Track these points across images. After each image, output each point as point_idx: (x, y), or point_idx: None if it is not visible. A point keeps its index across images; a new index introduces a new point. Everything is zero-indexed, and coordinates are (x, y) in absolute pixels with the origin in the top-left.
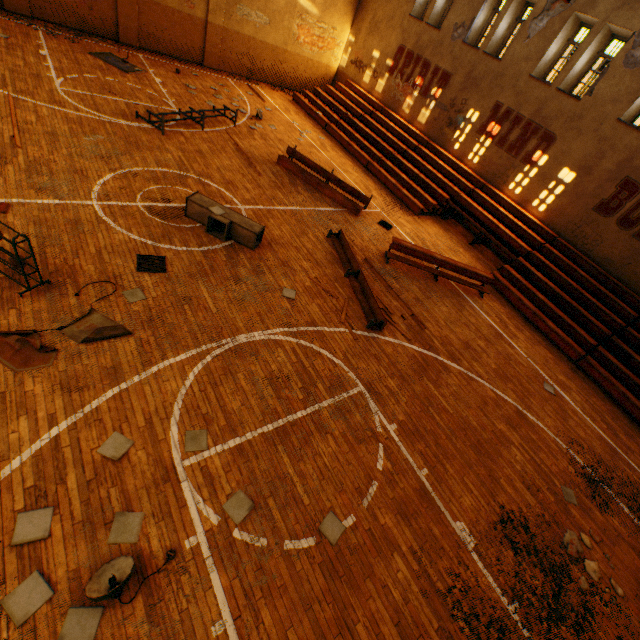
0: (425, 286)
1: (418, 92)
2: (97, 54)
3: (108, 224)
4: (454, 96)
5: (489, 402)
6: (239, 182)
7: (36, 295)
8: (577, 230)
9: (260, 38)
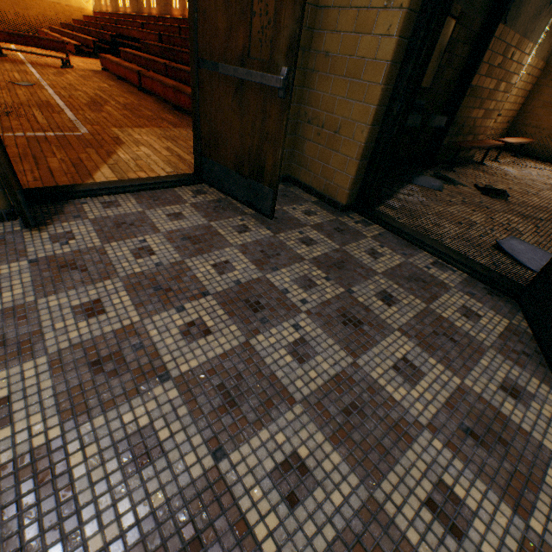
0: None
1: None
2: None
3: None
4: None
5: None
6: None
7: None
8: None
9: None
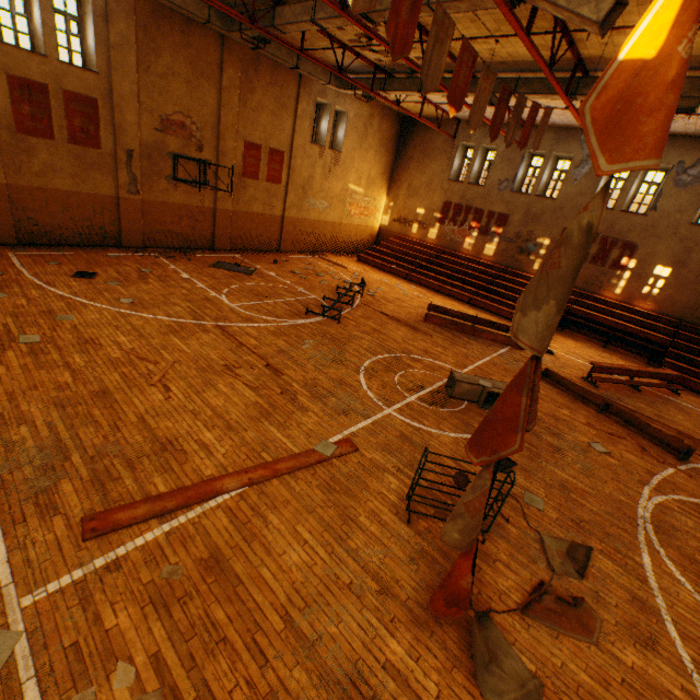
0: (641, 399)
1: (477, 232)
2: (215, 265)
3: (422, 429)
4: (517, 230)
5: None
6: (429, 348)
7: (486, 536)
8: (695, 312)
9: (322, 219)
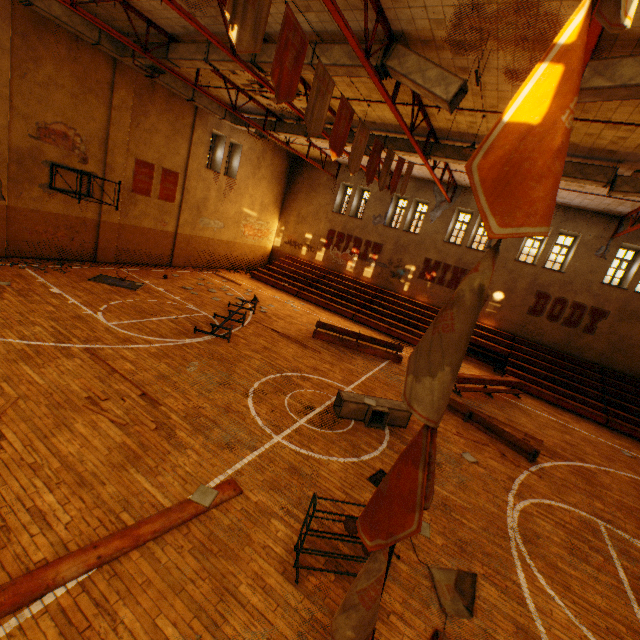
0: (494, 405)
1: (357, 257)
2: (95, 278)
3: (312, 456)
4: (390, 257)
5: (634, 485)
6: (318, 365)
7: None
8: (523, 328)
9: (217, 237)
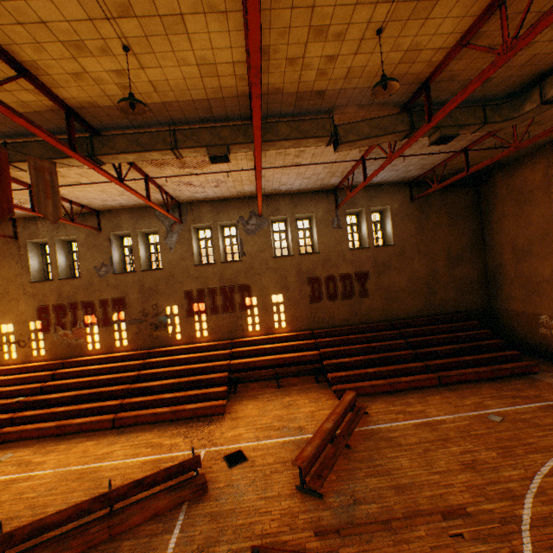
0: (363, 464)
1: (97, 326)
2: None
3: None
4: (141, 308)
5: None
6: None
7: None
8: (315, 319)
9: None
